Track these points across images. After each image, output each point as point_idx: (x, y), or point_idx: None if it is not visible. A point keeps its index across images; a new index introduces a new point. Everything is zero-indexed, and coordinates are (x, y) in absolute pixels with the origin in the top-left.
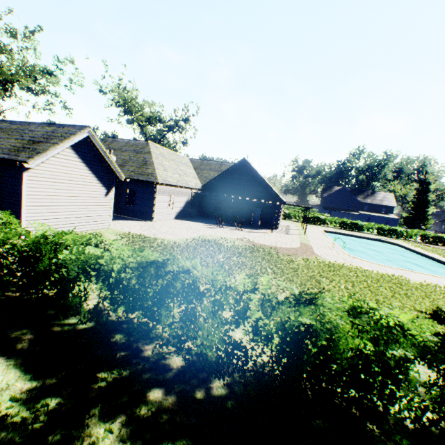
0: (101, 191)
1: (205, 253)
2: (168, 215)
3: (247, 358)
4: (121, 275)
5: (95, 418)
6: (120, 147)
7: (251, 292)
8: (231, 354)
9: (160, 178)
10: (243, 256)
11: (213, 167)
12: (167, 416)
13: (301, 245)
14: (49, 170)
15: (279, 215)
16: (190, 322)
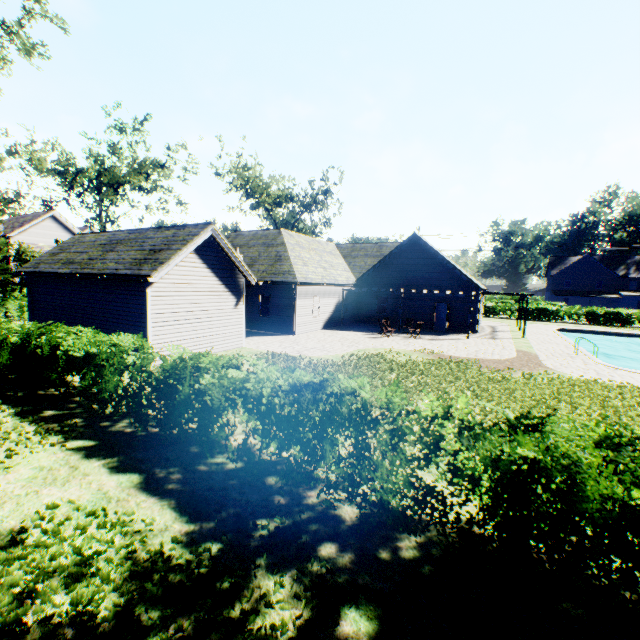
0: (230, 301)
1: (370, 373)
2: (313, 324)
3: (445, 507)
4: (273, 401)
5: (262, 569)
6: (246, 242)
7: (442, 416)
8: (423, 502)
9: (299, 276)
10: (426, 375)
11: (370, 251)
12: (346, 576)
13: (518, 353)
14: (173, 281)
15: (478, 310)
16: (362, 458)
